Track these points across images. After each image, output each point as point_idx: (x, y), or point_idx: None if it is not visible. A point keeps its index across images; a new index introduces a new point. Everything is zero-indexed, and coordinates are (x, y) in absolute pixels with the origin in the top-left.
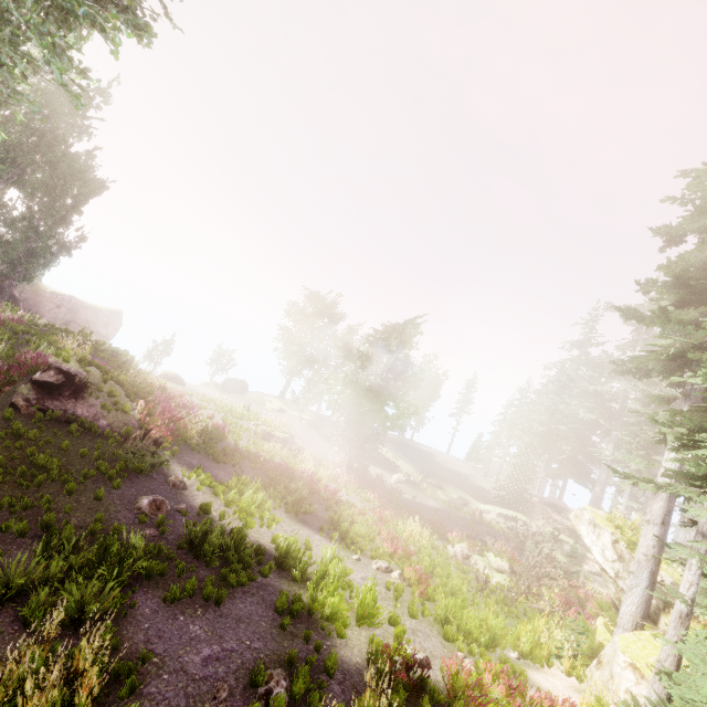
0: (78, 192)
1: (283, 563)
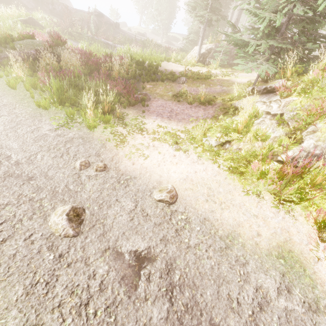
0: None
1: None
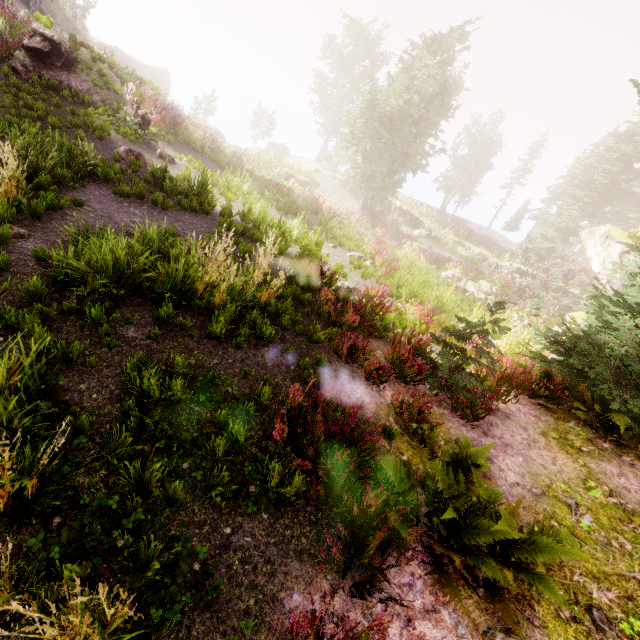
0: None
1: (246, 218)
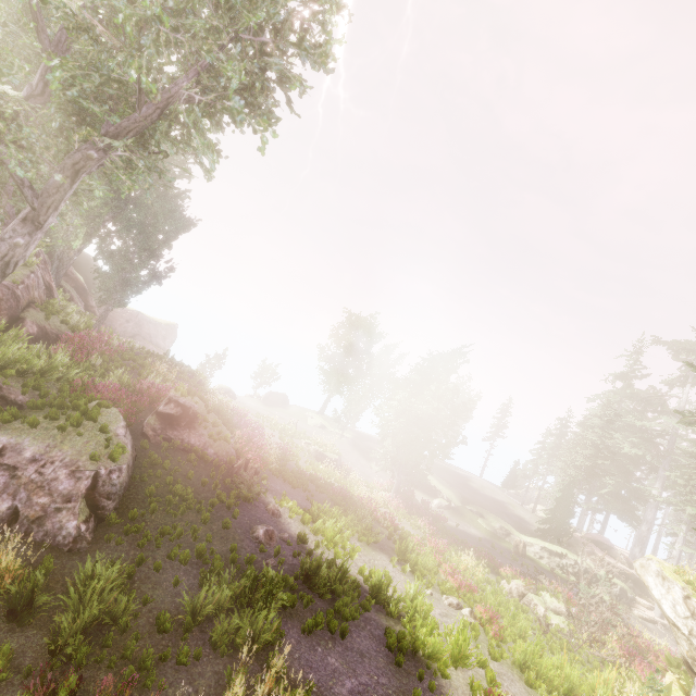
0: (168, 229)
1: (377, 597)
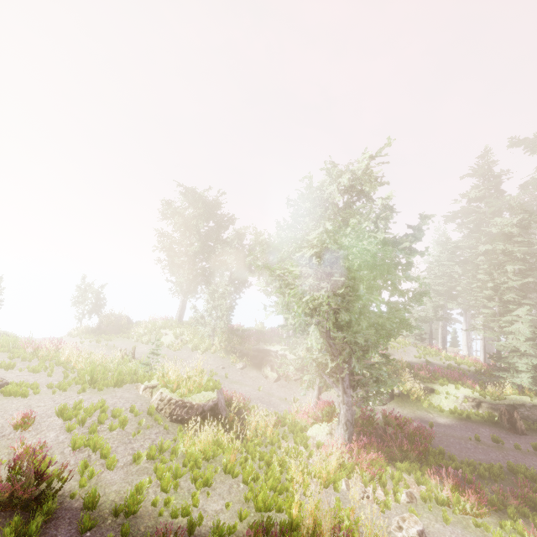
0: None
1: None
